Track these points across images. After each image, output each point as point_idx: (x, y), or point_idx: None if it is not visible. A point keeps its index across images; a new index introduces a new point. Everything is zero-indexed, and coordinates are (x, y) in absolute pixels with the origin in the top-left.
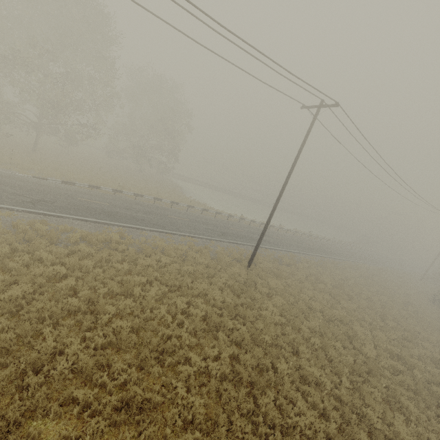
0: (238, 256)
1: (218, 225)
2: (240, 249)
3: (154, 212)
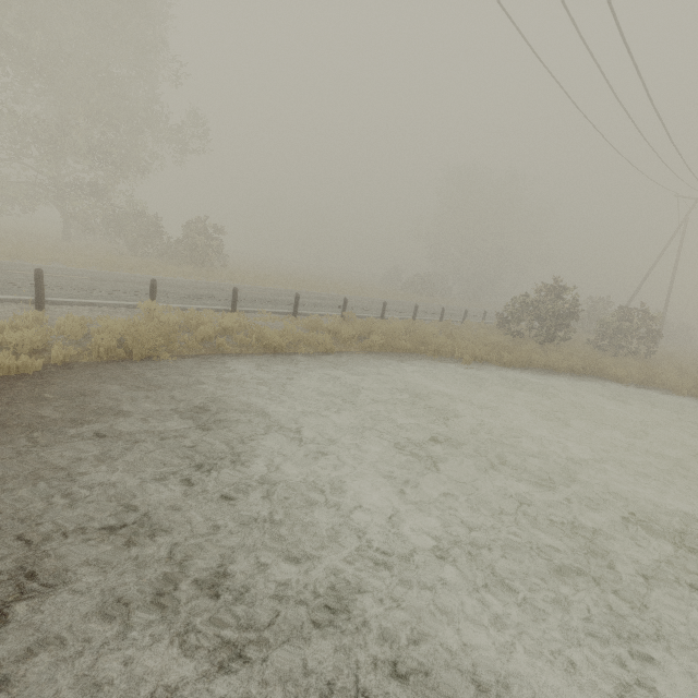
0: None
1: None
2: None
3: None
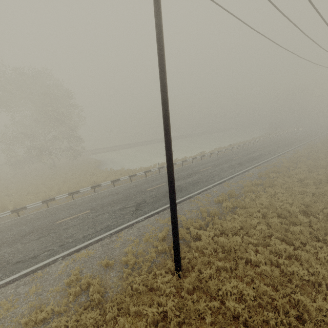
0: (158, 248)
1: (133, 193)
2: (164, 222)
3: (34, 228)
